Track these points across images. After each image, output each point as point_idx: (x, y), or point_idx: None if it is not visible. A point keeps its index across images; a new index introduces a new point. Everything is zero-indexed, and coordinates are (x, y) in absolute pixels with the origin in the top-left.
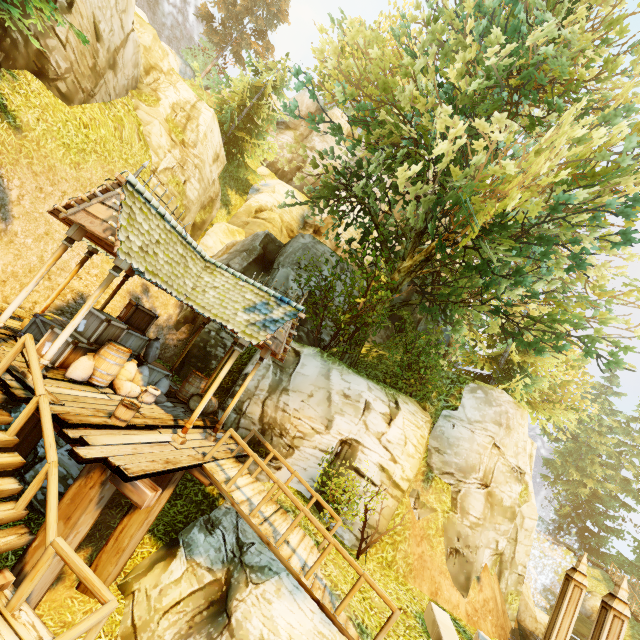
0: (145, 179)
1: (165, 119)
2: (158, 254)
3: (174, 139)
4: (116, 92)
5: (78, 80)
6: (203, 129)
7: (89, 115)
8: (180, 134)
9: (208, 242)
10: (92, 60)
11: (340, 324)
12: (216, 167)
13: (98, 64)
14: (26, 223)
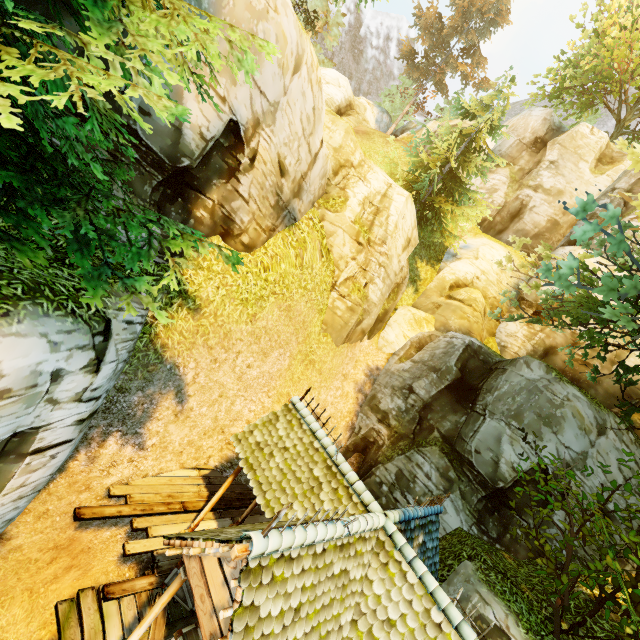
0: (324, 296)
1: (351, 222)
2: (295, 636)
3: (359, 242)
4: (301, 212)
5: (261, 225)
6: (393, 219)
7: (271, 253)
8: (366, 233)
9: (389, 336)
10: (275, 199)
11: (623, 638)
12: (405, 253)
13: (282, 200)
14: (201, 395)
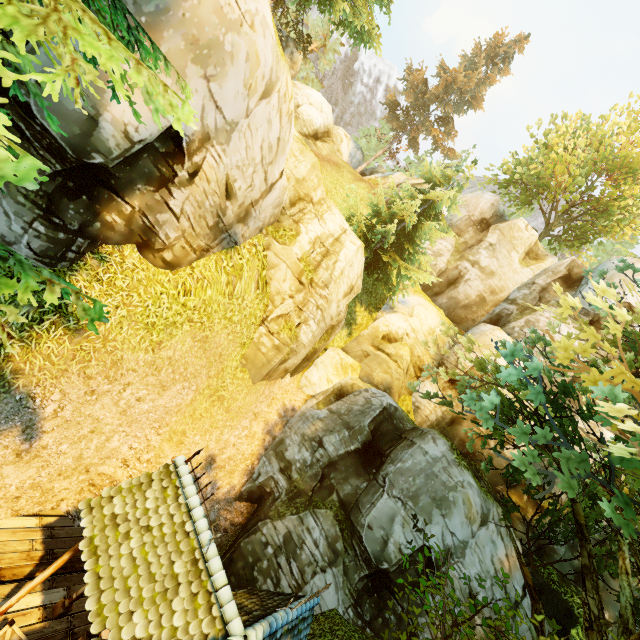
0: (251, 330)
1: (297, 259)
2: None
3: (301, 280)
4: (245, 236)
5: (191, 244)
6: (341, 265)
7: (198, 274)
8: (311, 272)
9: (313, 376)
10: (215, 220)
11: None
12: (346, 299)
13: (223, 222)
14: (63, 430)
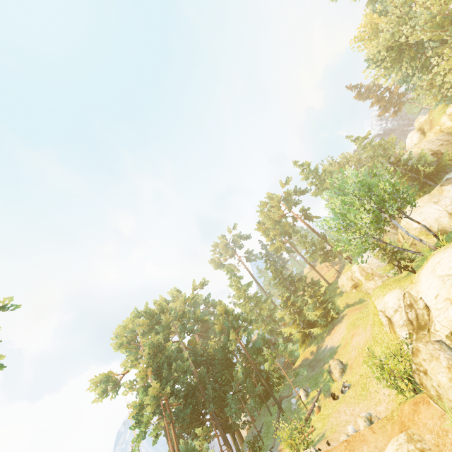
0: None
1: None
2: None
3: None
4: None
5: None
6: None
7: None
8: None
9: None
10: (448, 145)
11: None
12: None
13: (449, 144)
14: None
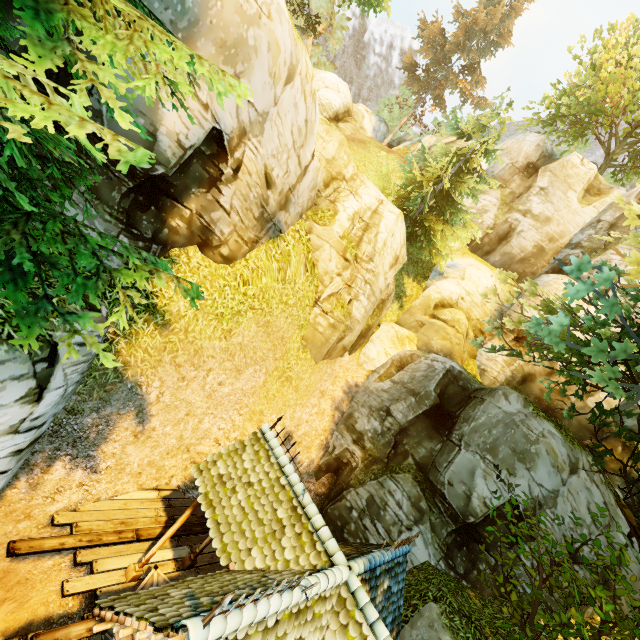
0: (306, 312)
1: (339, 237)
2: None
3: (346, 258)
4: (288, 223)
5: (242, 237)
6: (383, 236)
7: (252, 265)
8: (354, 249)
9: (370, 352)
10: (260, 211)
11: None
12: (393, 271)
13: (267, 212)
14: (165, 414)
